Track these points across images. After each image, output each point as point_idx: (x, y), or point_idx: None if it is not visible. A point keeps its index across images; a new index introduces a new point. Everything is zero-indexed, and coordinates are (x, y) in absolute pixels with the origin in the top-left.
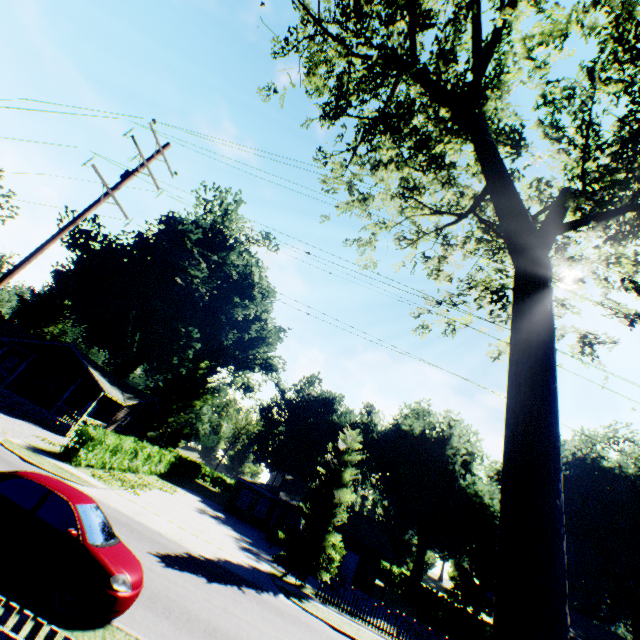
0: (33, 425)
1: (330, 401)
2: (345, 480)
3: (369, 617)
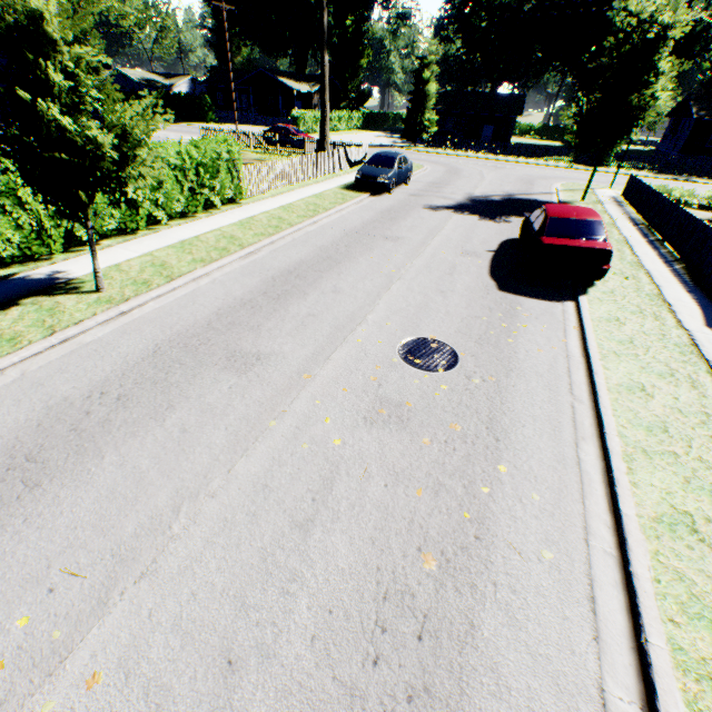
0: None
1: None
2: (426, 79)
3: (453, 148)
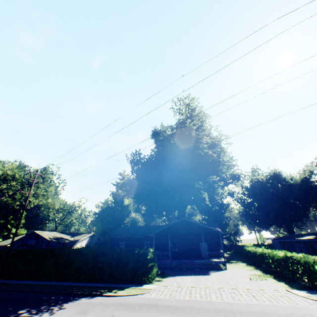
0: (215, 272)
1: (276, 175)
2: None
3: None
